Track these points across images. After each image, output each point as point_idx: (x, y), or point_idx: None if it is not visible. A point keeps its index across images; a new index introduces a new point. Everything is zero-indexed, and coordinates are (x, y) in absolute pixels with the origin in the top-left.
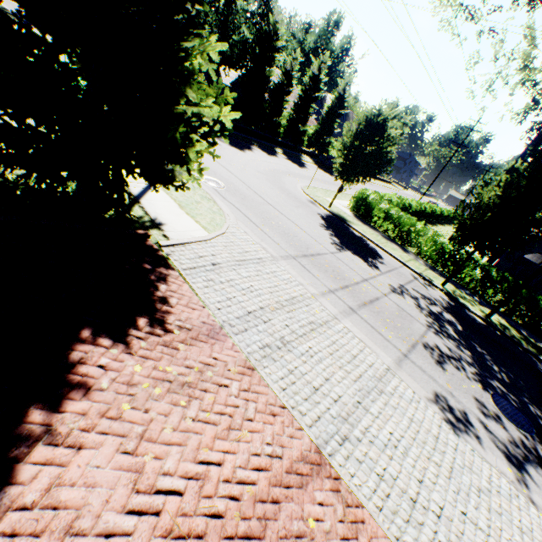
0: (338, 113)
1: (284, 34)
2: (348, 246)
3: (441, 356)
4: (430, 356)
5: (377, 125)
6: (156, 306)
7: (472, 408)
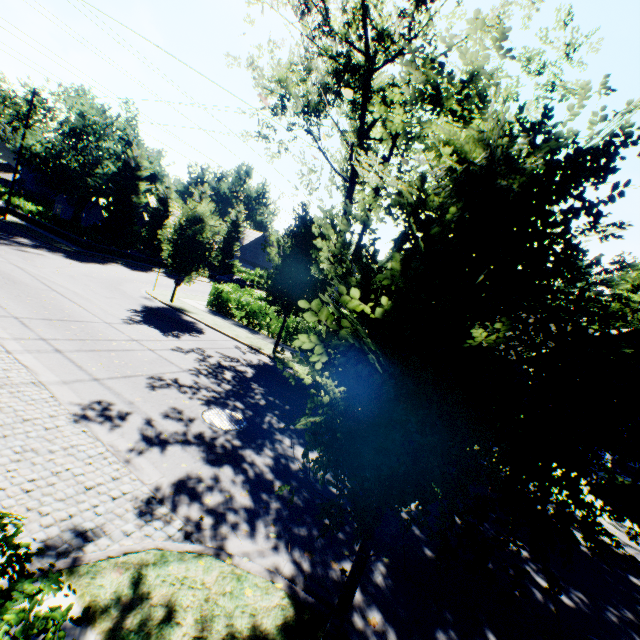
0: (236, 236)
1: (160, 170)
2: (154, 323)
3: (171, 384)
4: (149, 383)
5: (195, 218)
6: None
7: (151, 412)
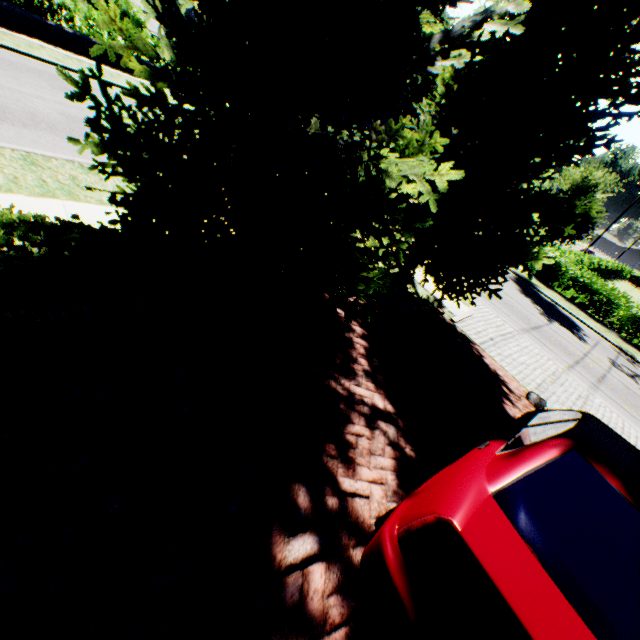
0: None
1: None
2: (550, 315)
3: None
4: None
5: (584, 189)
6: (498, 377)
7: None
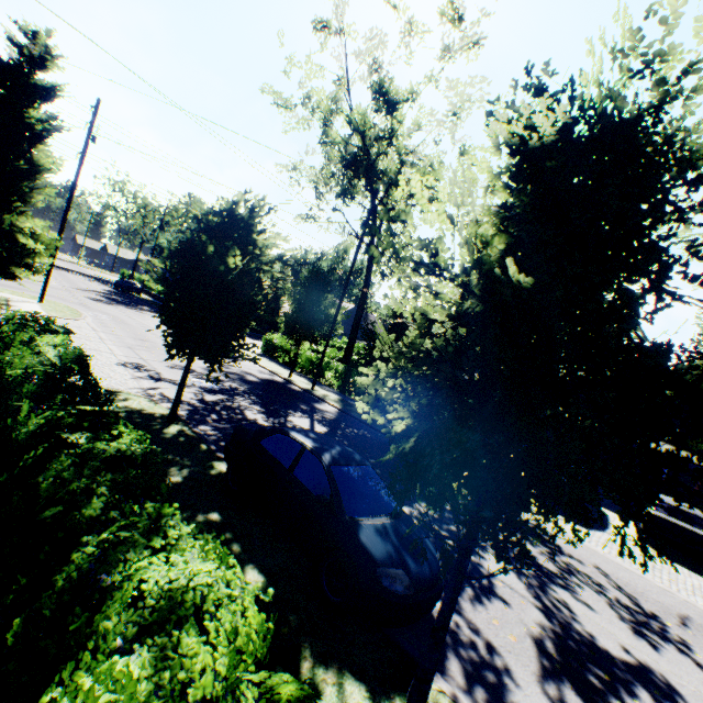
0: None
1: None
2: None
3: None
4: (173, 366)
5: None
6: None
7: (163, 372)
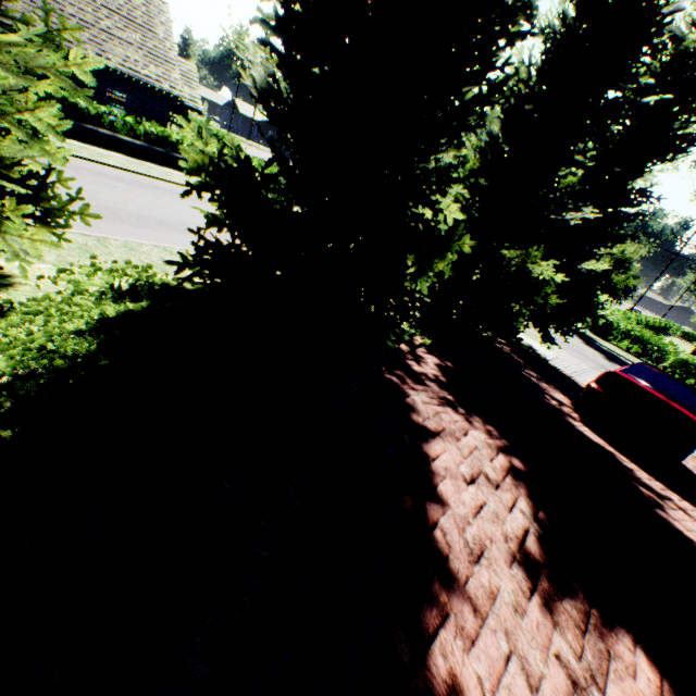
0: None
1: None
2: (612, 360)
3: None
4: None
5: (622, 260)
6: None
7: None
